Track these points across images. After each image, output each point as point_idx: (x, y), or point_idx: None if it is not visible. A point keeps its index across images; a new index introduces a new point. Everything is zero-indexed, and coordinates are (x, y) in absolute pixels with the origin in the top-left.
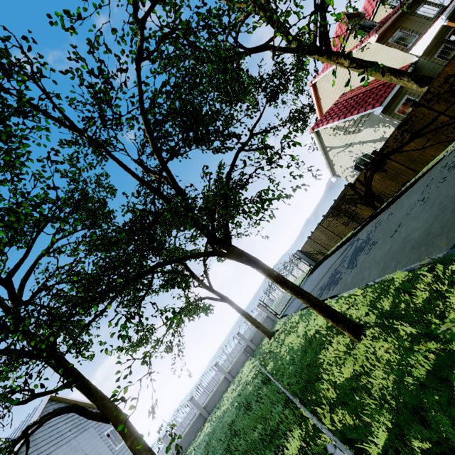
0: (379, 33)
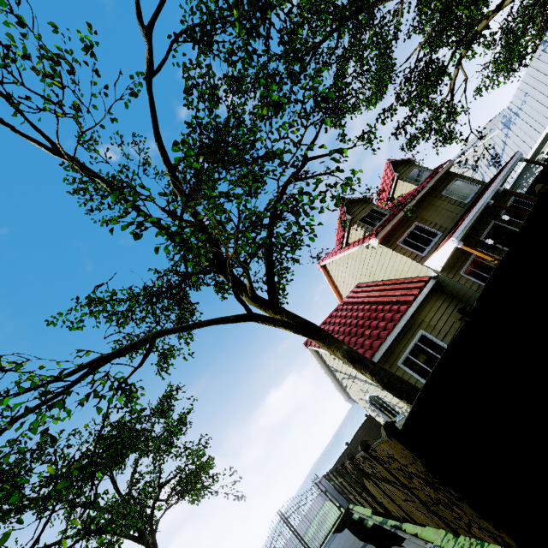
0: (381, 235)
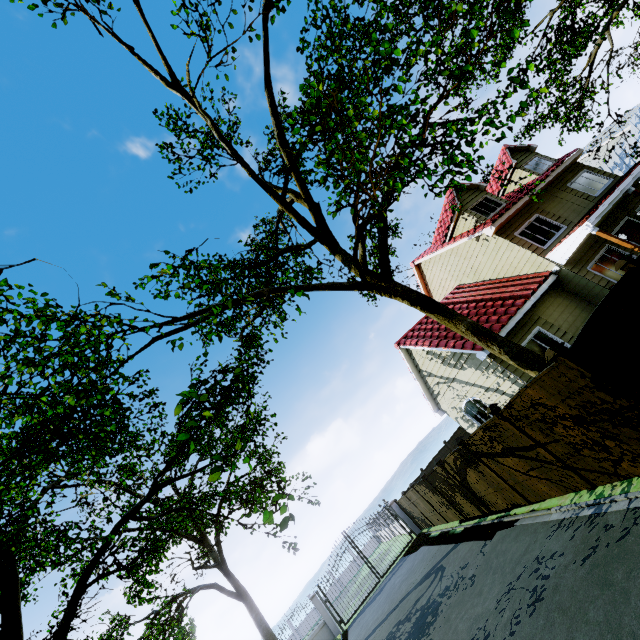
0: (498, 224)
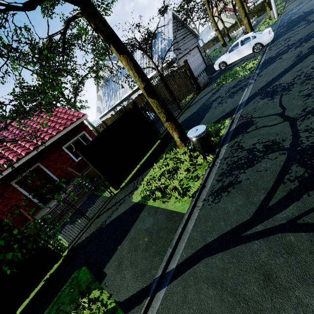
0: None
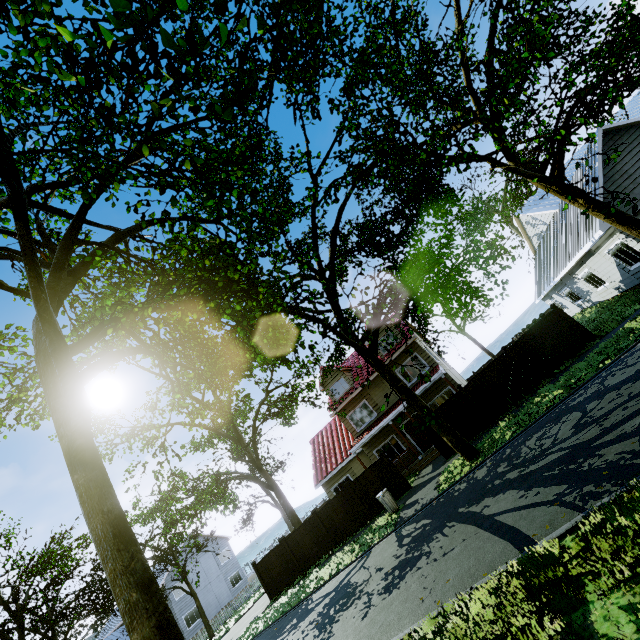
0: (333, 415)
